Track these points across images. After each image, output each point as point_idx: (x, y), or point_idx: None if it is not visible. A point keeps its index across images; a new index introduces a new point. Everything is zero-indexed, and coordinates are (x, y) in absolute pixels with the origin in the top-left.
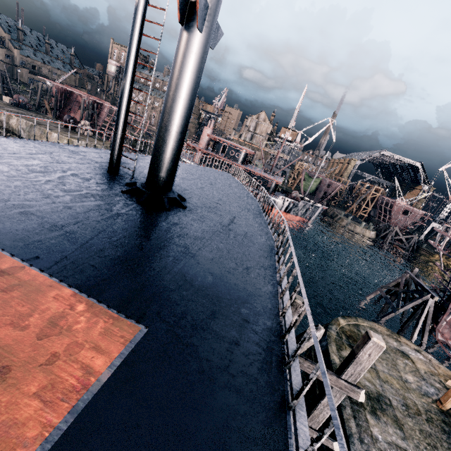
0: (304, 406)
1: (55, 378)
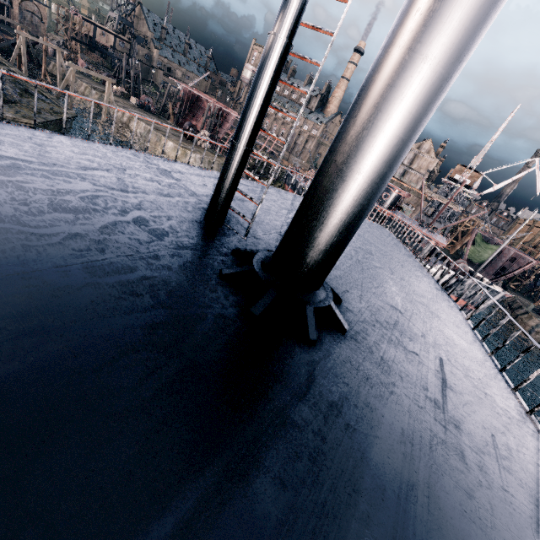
0: None
1: None
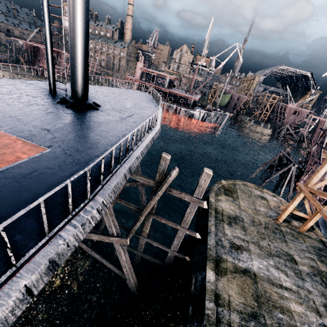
0: (121, 175)
1: (4, 158)
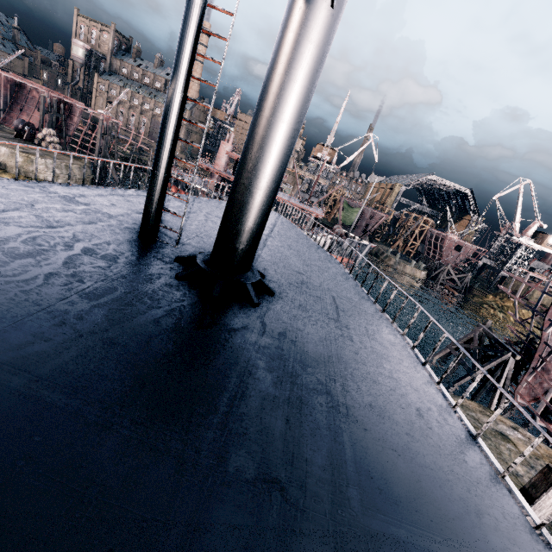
0: None
1: None
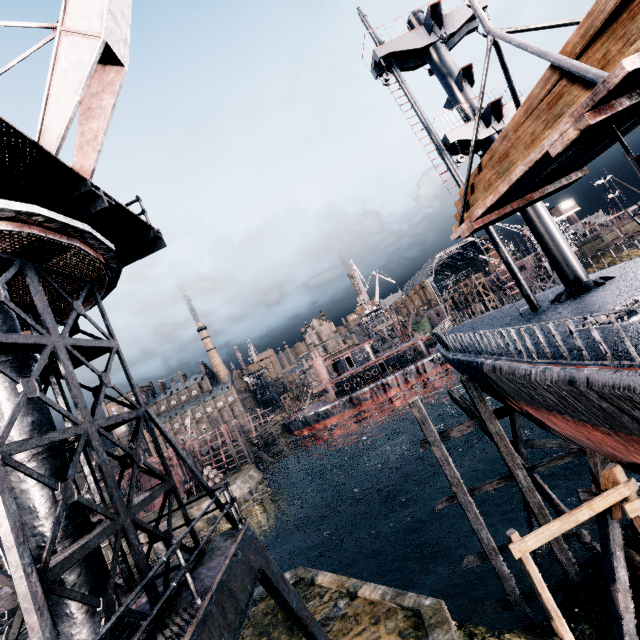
0: None
1: None
